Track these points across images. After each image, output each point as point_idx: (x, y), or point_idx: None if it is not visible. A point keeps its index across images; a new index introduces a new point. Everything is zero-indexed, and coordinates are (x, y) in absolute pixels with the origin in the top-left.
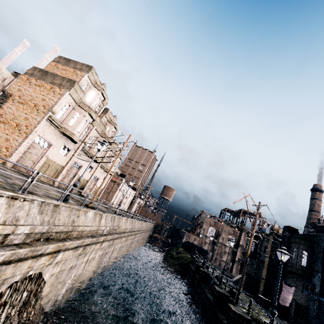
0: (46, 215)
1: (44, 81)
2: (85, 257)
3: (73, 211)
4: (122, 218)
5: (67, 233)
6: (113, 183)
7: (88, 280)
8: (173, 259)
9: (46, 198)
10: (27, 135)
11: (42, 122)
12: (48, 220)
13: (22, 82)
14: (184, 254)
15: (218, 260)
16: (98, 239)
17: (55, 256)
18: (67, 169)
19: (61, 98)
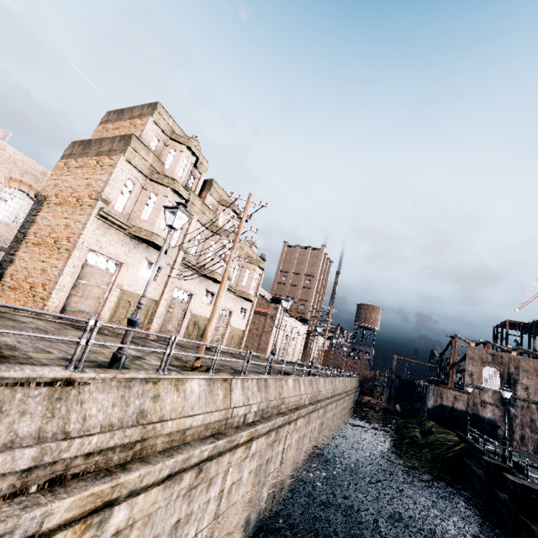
0: (25, 417)
1: (87, 156)
2: (213, 487)
3: (135, 388)
4: (285, 379)
5: (131, 446)
6: (263, 317)
7: (242, 529)
8: (419, 448)
9: (16, 366)
10: (69, 253)
11: (89, 223)
12: (38, 428)
13: (58, 172)
14: (441, 434)
15: (531, 440)
16: (234, 440)
17: (102, 520)
18: (165, 304)
19: (112, 172)
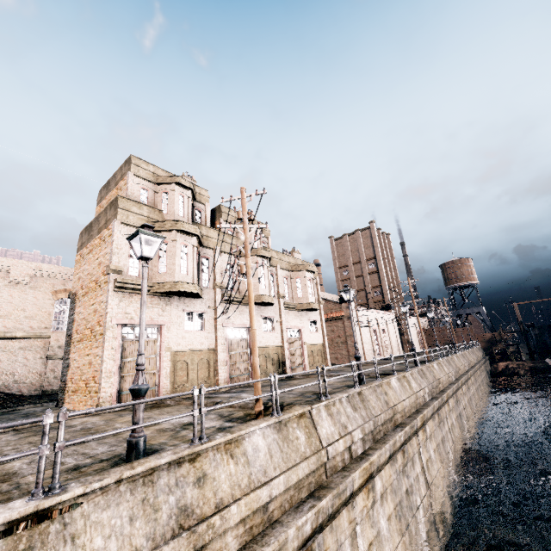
0: None
1: (93, 238)
2: None
3: (163, 479)
4: (386, 382)
5: None
6: (340, 322)
7: None
8: None
9: None
10: (103, 337)
11: (110, 299)
12: None
13: (78, 266)
14: None
15: None
16: (344, 489)
17: None
18: (224, 349)
19: (113, 241)
